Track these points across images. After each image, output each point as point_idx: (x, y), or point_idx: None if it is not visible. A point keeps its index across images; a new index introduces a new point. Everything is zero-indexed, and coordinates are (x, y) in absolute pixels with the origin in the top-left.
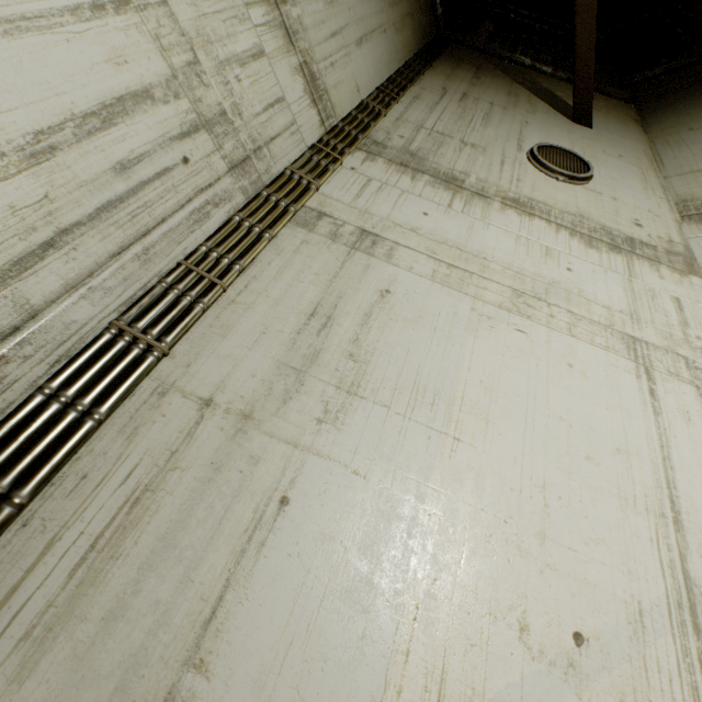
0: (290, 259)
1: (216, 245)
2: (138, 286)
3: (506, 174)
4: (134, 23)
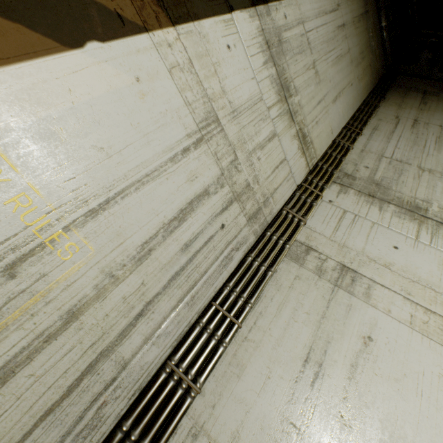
0: (286, 295)
1: (236, 284)
2: (185, 324)
3: None
4: (203, 150)
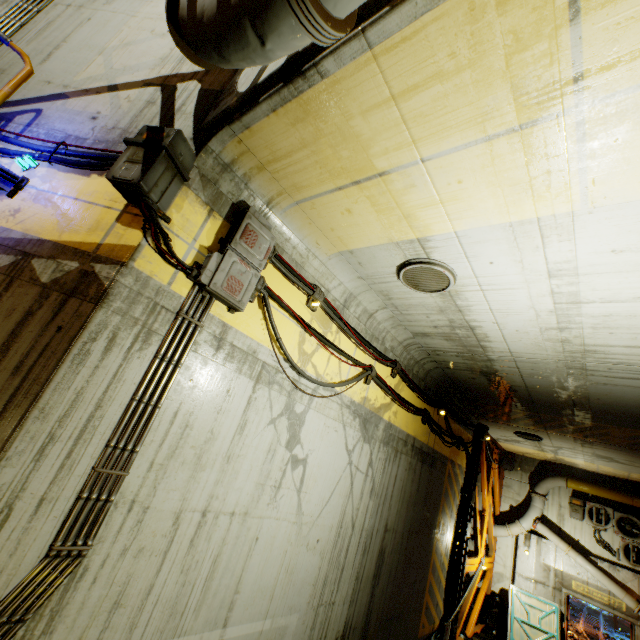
0: None
1: None
2: None
3: None
4: None
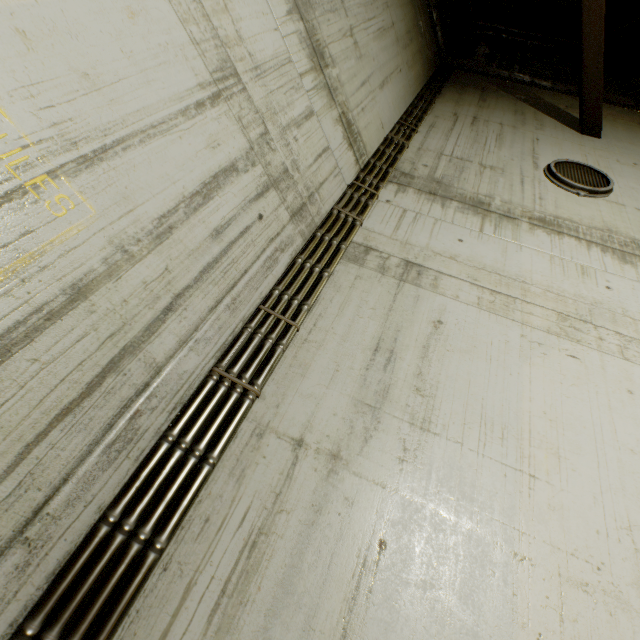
0: (347, 295)
1: (286, 287)
2: (229, 332)
3: (528, 194)
4: (223, 111)
